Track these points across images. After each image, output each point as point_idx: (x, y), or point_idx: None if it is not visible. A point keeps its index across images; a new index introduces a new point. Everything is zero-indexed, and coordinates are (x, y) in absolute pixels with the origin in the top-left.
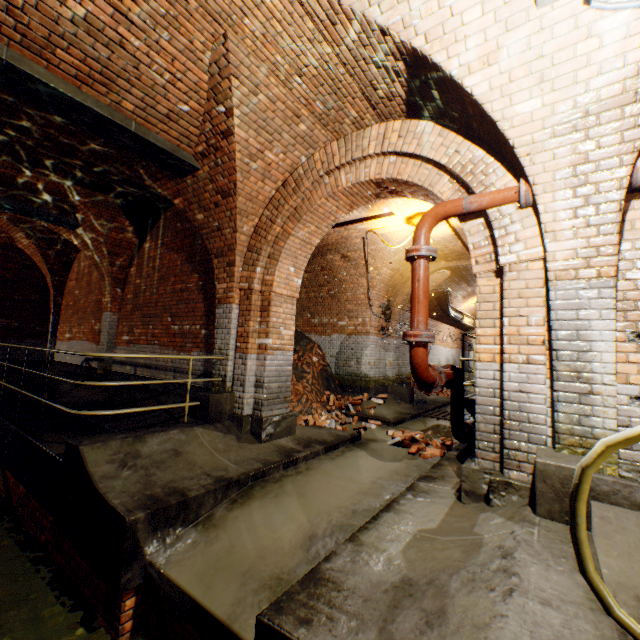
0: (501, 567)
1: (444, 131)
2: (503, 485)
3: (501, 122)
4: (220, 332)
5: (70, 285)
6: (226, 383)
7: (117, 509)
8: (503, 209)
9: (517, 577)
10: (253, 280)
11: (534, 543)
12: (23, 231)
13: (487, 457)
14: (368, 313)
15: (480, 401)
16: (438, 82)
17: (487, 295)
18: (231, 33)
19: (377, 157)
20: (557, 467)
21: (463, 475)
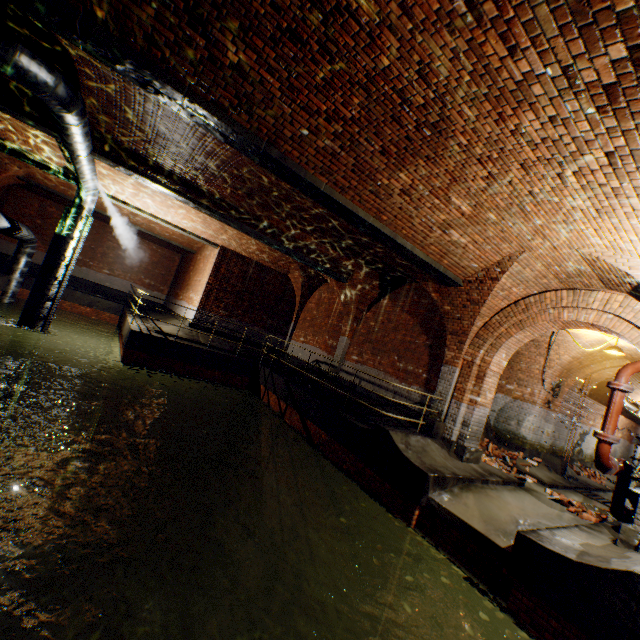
0: None
1: None
2: None
3: None
4: (442, 382)
5: (309, 305)
6: (441, 415)
7: (420, 468)
8: None
9: None
10: (476, 357)
11: None
12: (300, 271)
13: None
14: (538, 386)
15: None
16: None
17: None
18: (527, 251)
19: (597, 310)
20: None
21: (620, 529)
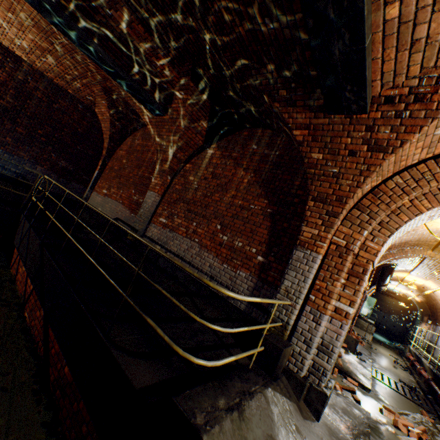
0: None
1: None
2: None
3: None
4: (292, 274)
5: (119, 153)
6: (286, 331)
7: None
8: None
9: None
10: (355, 241)
11: None
12: (107, 100)
13: None
14: None
15: None
16: None
17: None
18: None
19: None
20: None
21: None
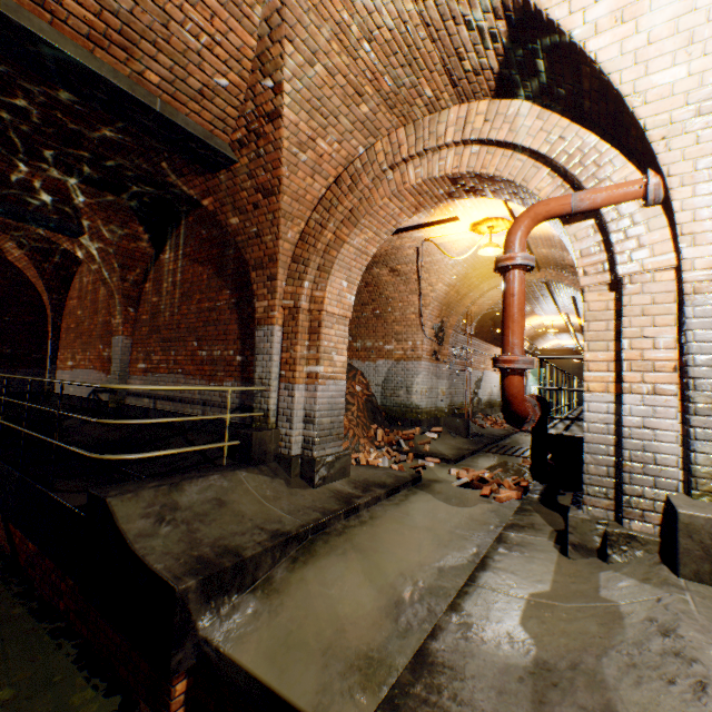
0: (668, 649)
1: (544, 113)
2: (625, 538)
3: (631, 97)
4: (260, 358)
5: (71, 304)
6: (269, 418)
7: (162, 576)
8: (622, 208)
9: (700, 665)
10: (300, 297)
11: (696, 615)
12: (13, 240)
13: (598, 504)
14: (419, 335)
15: (589, 439)
16: (549, 47)
17: (598, 312)
18: None
19: (455, 147)
20: (707, 520)
21: (570, 526)
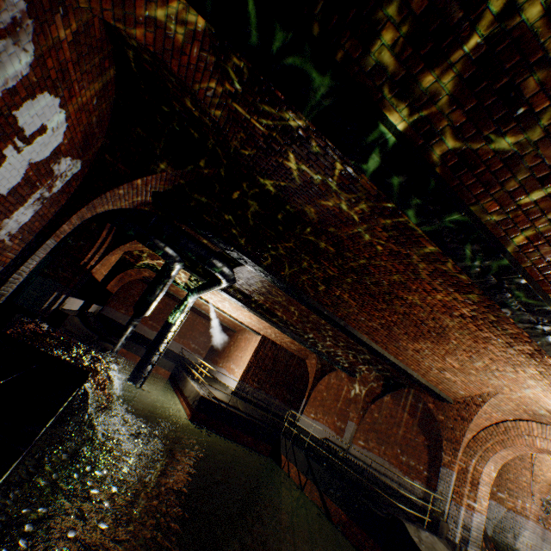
0: None
1: None
2: None
3: None
4: (442, 482)
5: (319, 386)
6: (443, 515)
7: None
8: None
9: None
10: (468, 464)
11: None
12: (317, 359)
13: None
14: (528, 499)
15: None
16: None
17: None
18: (499, 392)
19: None
20: None
21: None
